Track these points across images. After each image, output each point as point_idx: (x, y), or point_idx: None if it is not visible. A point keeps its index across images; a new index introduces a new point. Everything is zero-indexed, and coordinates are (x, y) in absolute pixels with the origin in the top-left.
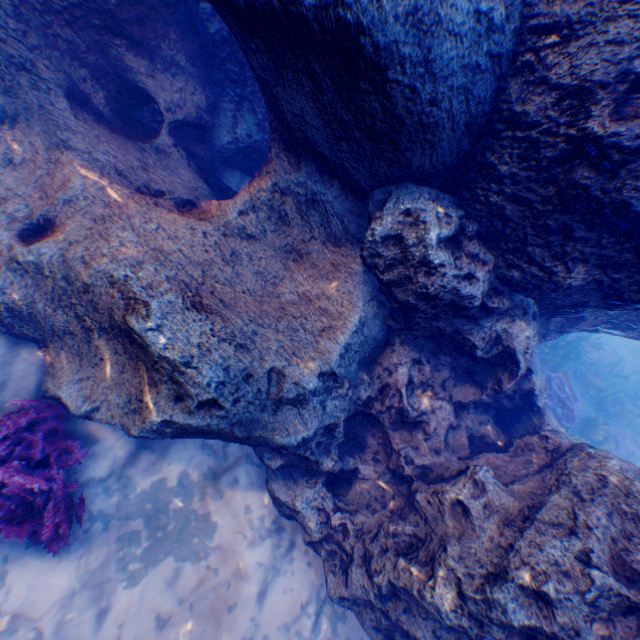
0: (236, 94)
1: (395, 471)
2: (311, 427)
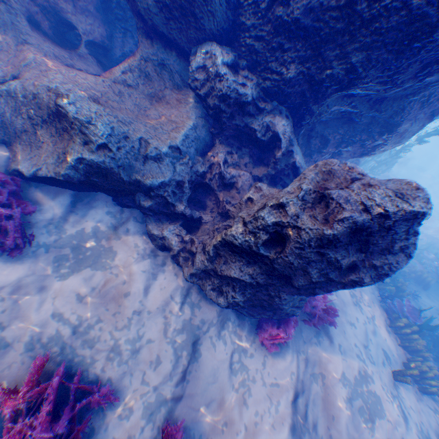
0: (123, 28)
1: (222, 213)
2: (167, 176)
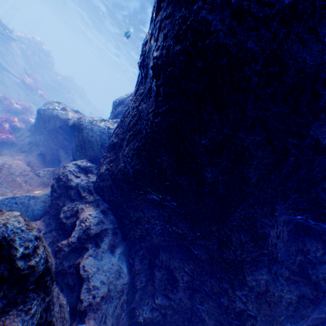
0: None
1: None
2: None
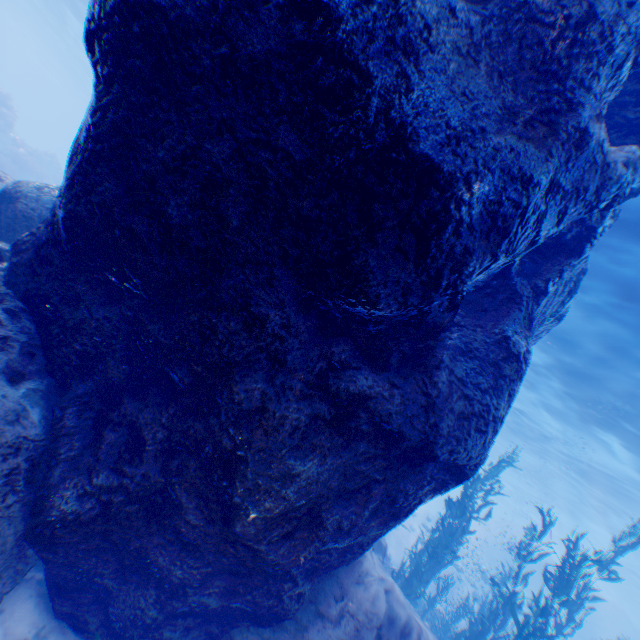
0: None
1: None
2: None
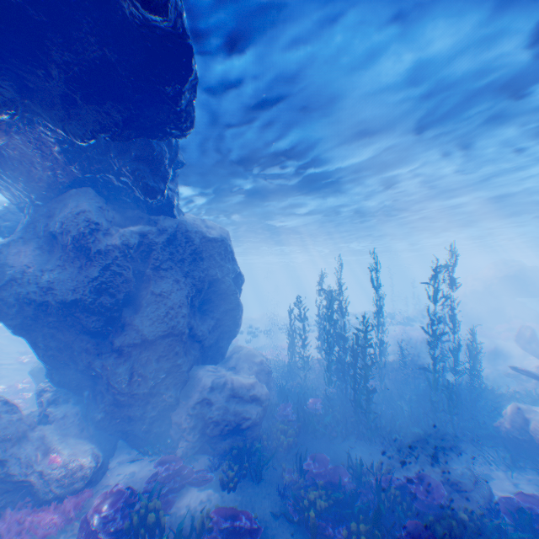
0: None
1: None
2: None
